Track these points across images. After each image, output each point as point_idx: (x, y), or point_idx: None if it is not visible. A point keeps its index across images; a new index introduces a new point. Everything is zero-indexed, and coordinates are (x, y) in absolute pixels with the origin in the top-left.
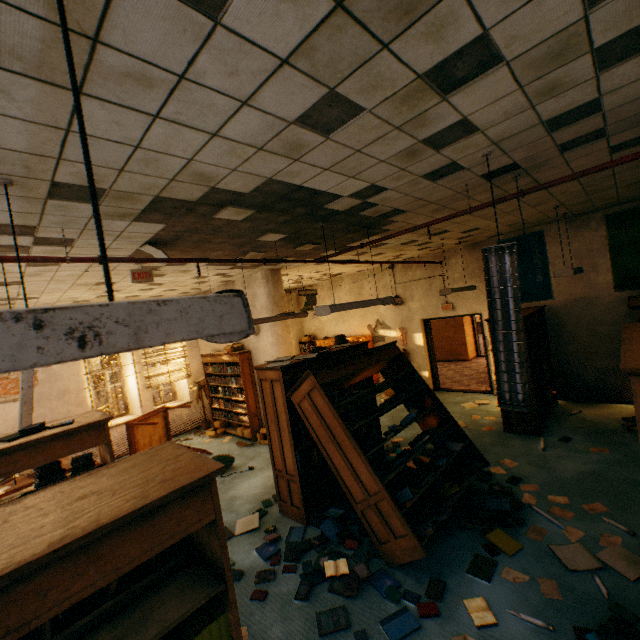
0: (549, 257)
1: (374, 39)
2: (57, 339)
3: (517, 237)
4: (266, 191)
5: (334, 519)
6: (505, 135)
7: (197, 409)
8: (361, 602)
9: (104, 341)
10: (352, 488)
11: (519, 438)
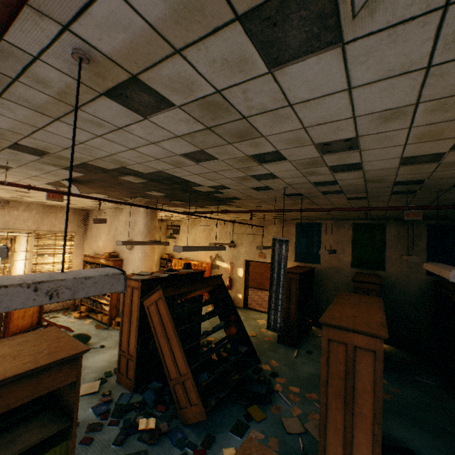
0: (322, 239)
1: (225, 140)
2: (42, 295)
3: (307, 223)
4: (157, 174)
5: (154, 390)
6: (293, 183)
7: None
8: (158, 448)
9: (60, 296)
10: (170, 369)
11: (284, 348)
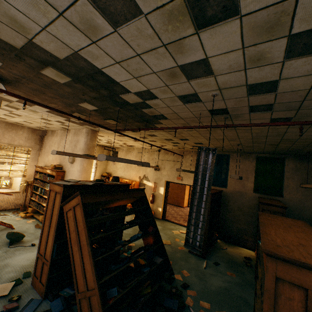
0: (229, 168)
1: None
2: None
3: (218, 154)
4: (77, 64)
5: (64, 298)
6: (226, 85)
7: (22, 197)
8: None
9: None
10: (79, 280)
11: (195, 258)
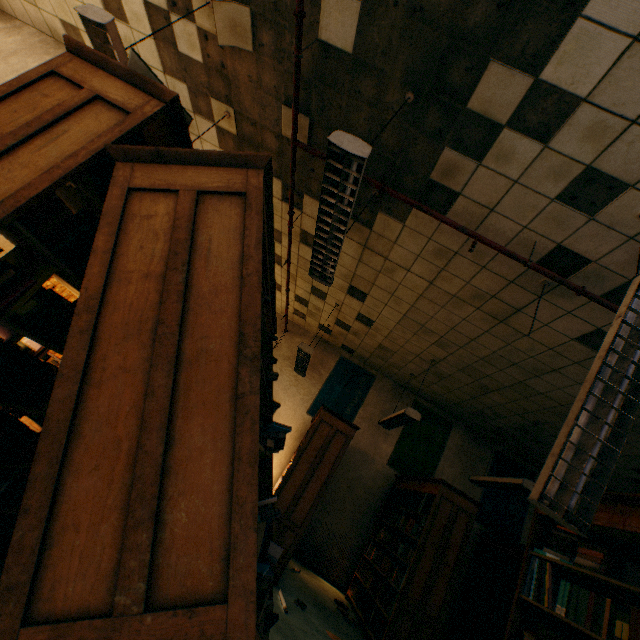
0: (366, 400)
1: None
2: None
3: (358, 365)
4: None
5: None
6: None
7: None
8: None
9: None
10: (73, 538)
11: None
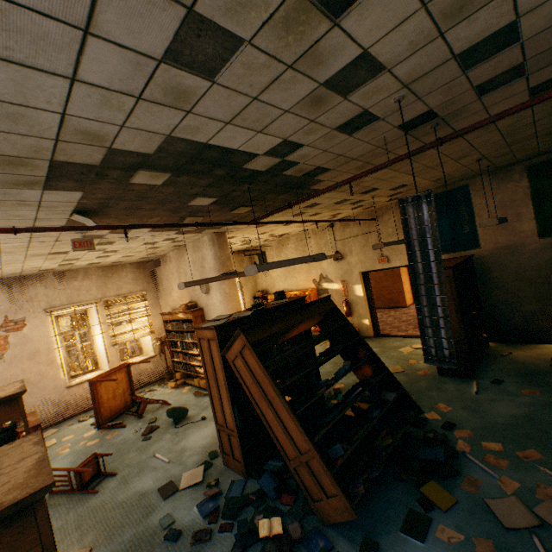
0: (475, 209)
1: None
2: None
3: (444, 192)
4: (173, 151)
5: (272, 473)
6: (415, 75)
7: (161, 362)
8: None
9: None
10: (285, 445)
11: (453, 381)
